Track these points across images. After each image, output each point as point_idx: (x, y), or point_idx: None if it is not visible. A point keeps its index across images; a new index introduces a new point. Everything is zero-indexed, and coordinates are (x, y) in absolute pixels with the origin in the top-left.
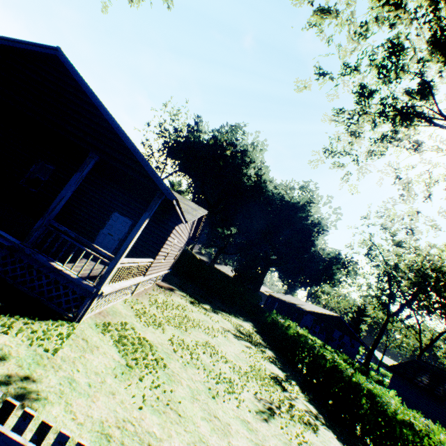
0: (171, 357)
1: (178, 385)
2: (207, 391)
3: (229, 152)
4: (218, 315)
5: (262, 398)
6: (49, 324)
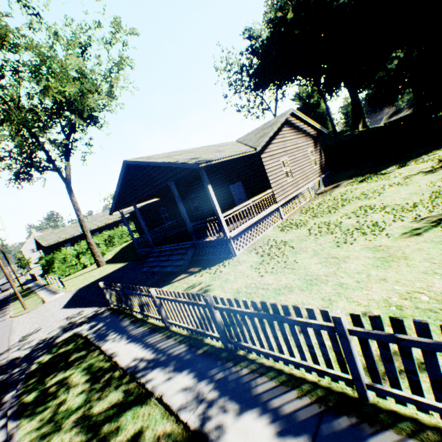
0: (304, 240)
1: (302, 254)
2: (333, 245)
3: (289, 14)
4: (407, 166)
5: (428, 217)
6: (220, 264)
